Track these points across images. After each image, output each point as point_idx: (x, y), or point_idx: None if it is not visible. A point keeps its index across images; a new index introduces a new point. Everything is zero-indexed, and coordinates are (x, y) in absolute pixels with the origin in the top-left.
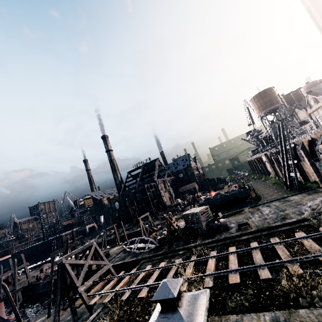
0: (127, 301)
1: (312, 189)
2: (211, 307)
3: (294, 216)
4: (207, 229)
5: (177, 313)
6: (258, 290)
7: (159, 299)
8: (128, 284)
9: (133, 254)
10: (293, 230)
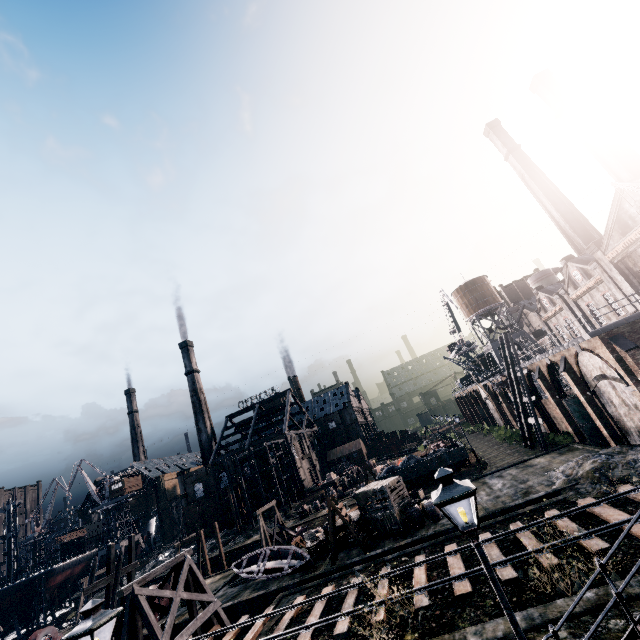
0: None
1: (565, 446)
2: (432, 635)
3: (542, 489)
4: (401, 520)
5: (455, 483)
6: None
7: (441, 476)
8: (261, 637)
9: (254, 585)
10: (542, 509)
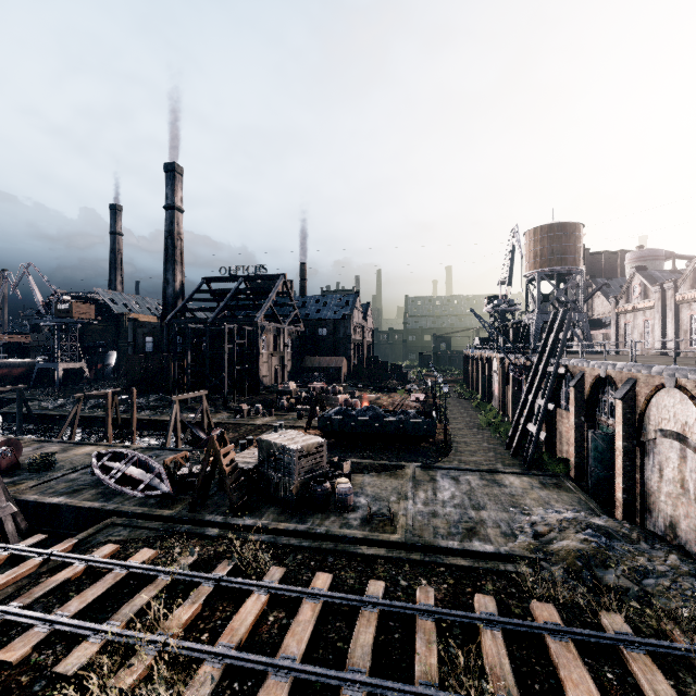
0: None
1: (554, 476)
2: None
3: (494, 536)
4: (298, 495)
5: None
6: None
7: None
8: (22, 583)
9: (107, 486)
10: (477, 575)
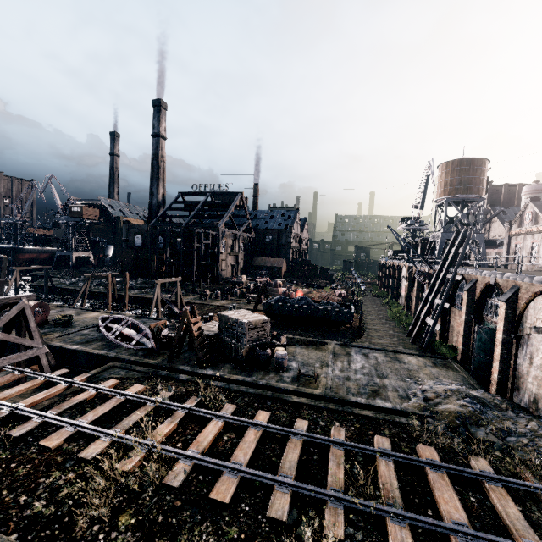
0: (18, 441)
1: (443, 358)
2: (145, 535)
3: (393, 397)
4: (247, 356)
5: None
6: (249, 537)
7: None
8: (54, 399)
9: (109, 340)
10: (377, 423)
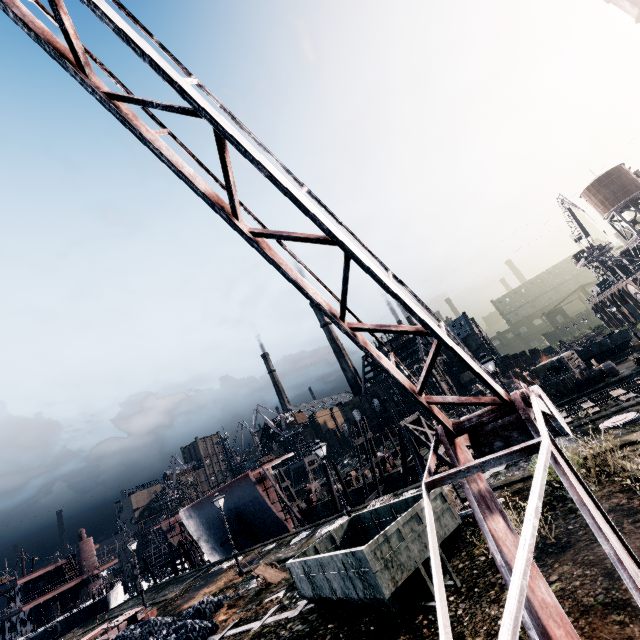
0: None
1: None
2: None
3: None
4: (582, 379)
5: None
6: None
7: None
8: None
9: None
10: None
